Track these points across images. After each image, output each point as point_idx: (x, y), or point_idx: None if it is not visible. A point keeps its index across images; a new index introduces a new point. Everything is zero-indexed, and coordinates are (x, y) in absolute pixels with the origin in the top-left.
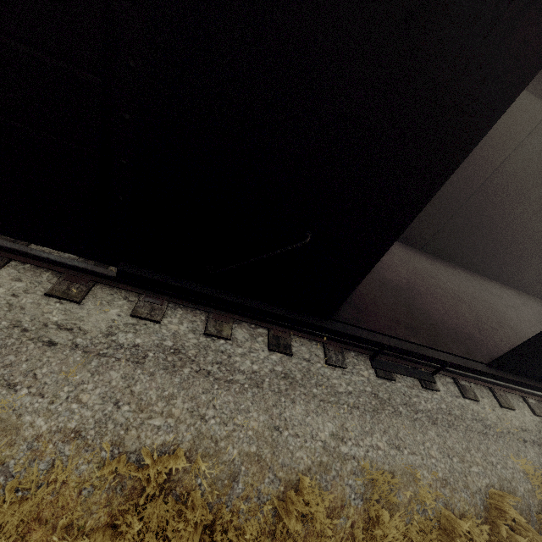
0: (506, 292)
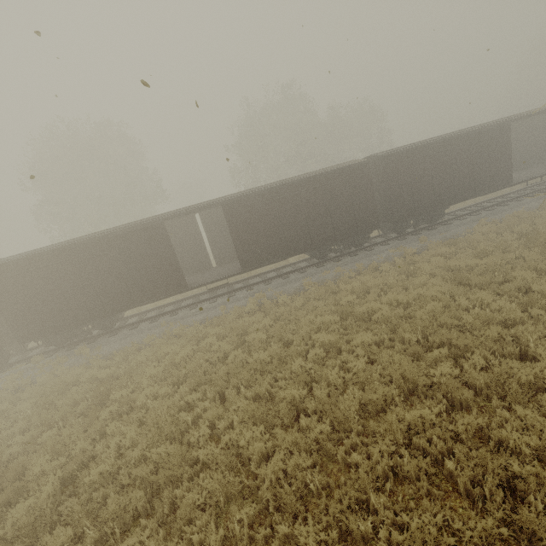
0: (539, 166)
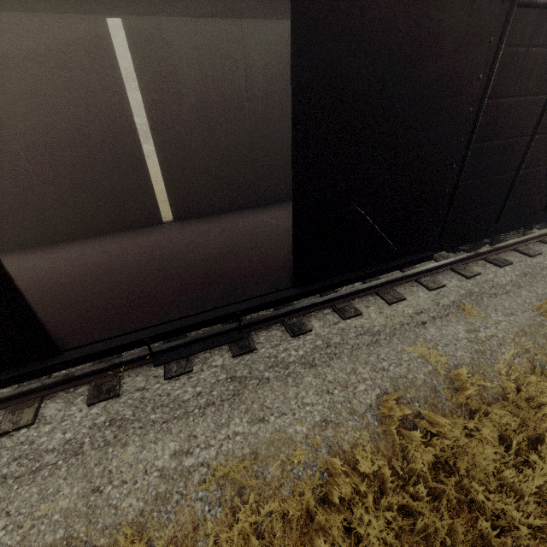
0: None
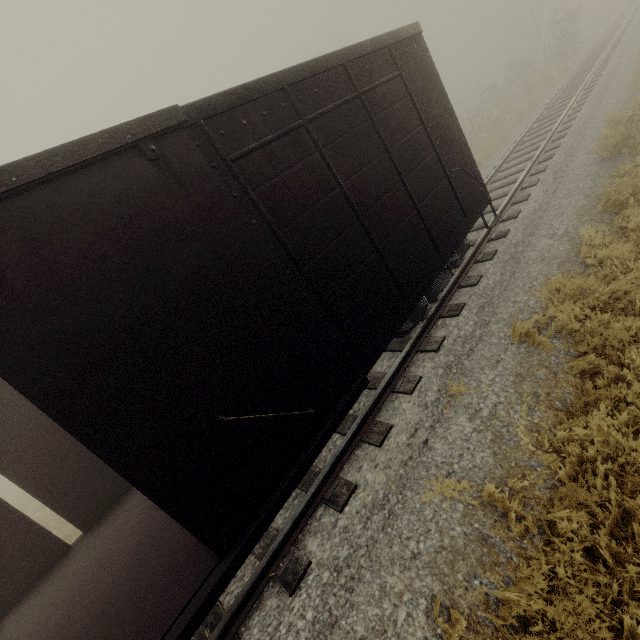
0: None
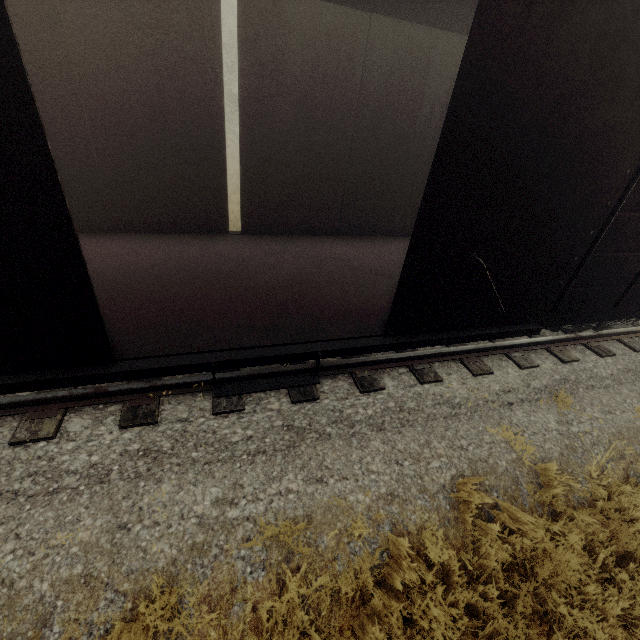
0: None
